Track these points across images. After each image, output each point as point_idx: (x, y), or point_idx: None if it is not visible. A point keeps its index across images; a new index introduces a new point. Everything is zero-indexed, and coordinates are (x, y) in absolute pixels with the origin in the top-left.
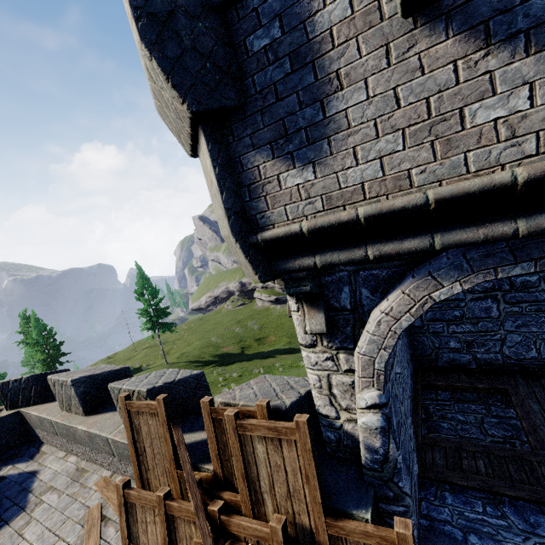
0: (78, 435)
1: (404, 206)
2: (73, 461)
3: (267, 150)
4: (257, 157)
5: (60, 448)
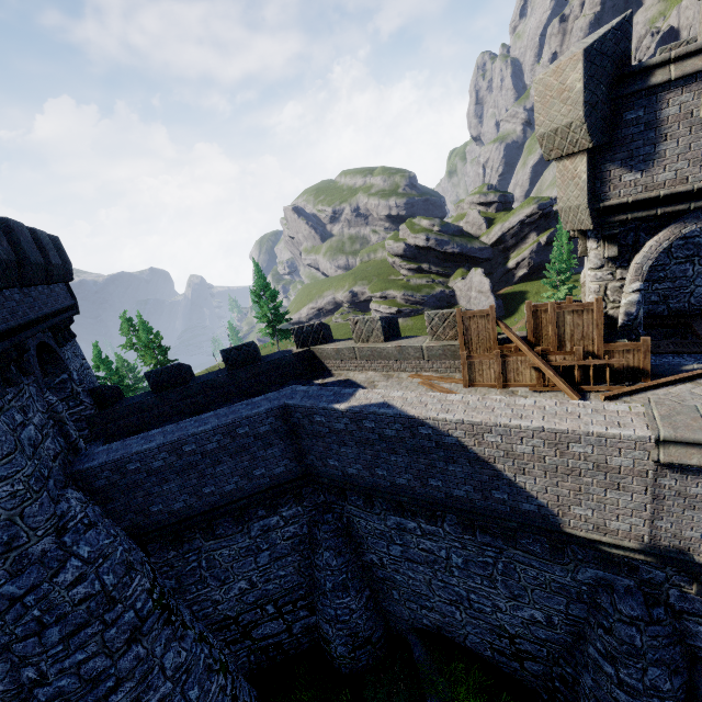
0: (386, 352)
1: (682, 191)
2: (373, 373)
3: (619, 164)
4: (611, 167)
5: (353, 370)
